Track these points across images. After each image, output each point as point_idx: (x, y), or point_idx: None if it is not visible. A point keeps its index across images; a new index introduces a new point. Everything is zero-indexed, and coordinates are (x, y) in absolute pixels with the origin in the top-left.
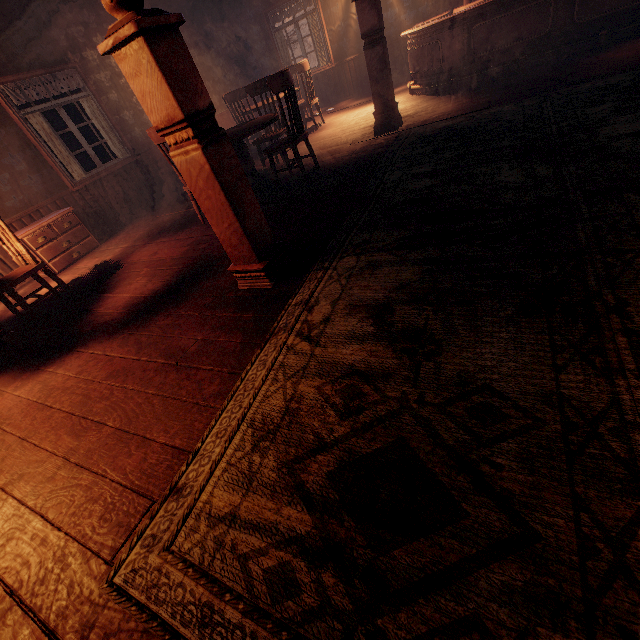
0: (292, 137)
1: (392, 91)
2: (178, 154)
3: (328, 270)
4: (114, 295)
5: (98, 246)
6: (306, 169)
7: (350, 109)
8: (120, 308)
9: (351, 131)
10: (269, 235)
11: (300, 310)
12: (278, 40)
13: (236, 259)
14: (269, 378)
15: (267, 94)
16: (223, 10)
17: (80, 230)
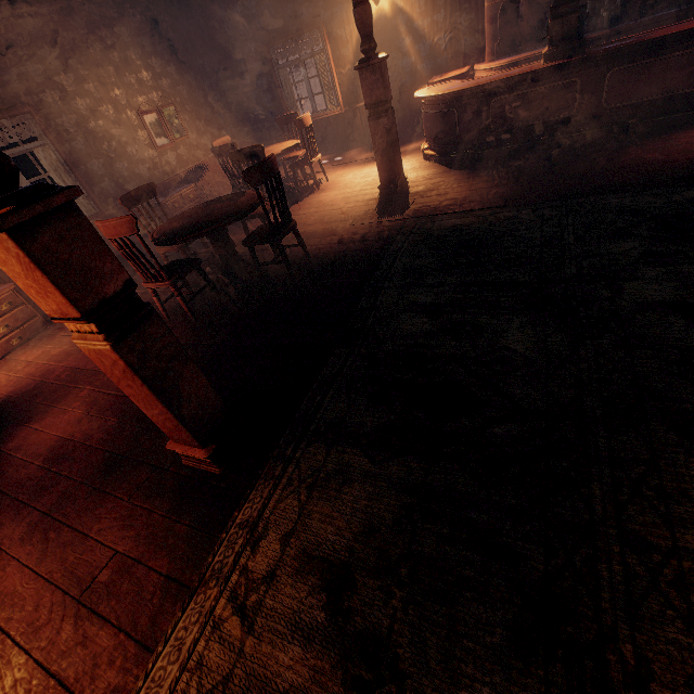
0: (275, 231)
1: (400, 165)
2: (83, 343)
3: (289, 465)
4: (40, 431)
5: (47, 327)
6: (297, 255)
7: (358, 164)
8: (40, 460)
9: (354, 202)
10: (219, 408)
11: (243, 542)
12: (282, 78)
13: (175, 438)
14: (178, 689)
15: (269, 134)
16: (220, 40)
17: (24, 310)
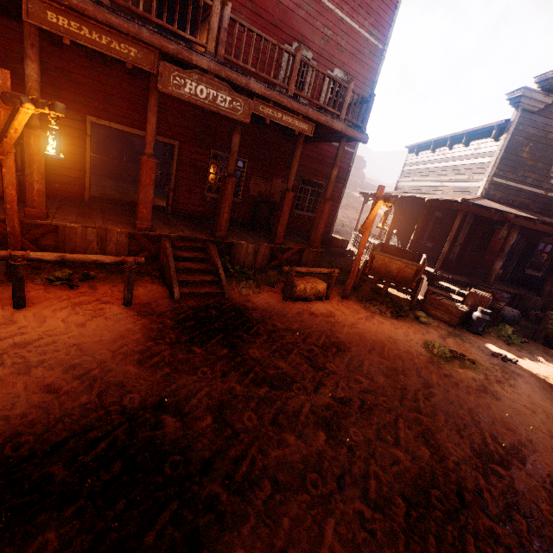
0: None
1: None
2: None
3: None
4: None
5: None
6: None
7: None
8: None
9: None
10: None
11: None
12: None
13: None
14: None
15: None
16: None
17: None
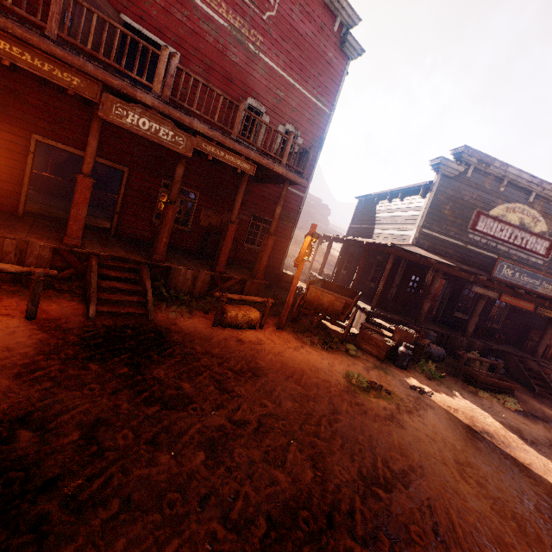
0: None
1: None
2: None
3: None
4: None
5: None
6: None
7: None
8: None
9: None
10: None
11: None
12: None
13: None
14: None
15: None
16: None
17: None
